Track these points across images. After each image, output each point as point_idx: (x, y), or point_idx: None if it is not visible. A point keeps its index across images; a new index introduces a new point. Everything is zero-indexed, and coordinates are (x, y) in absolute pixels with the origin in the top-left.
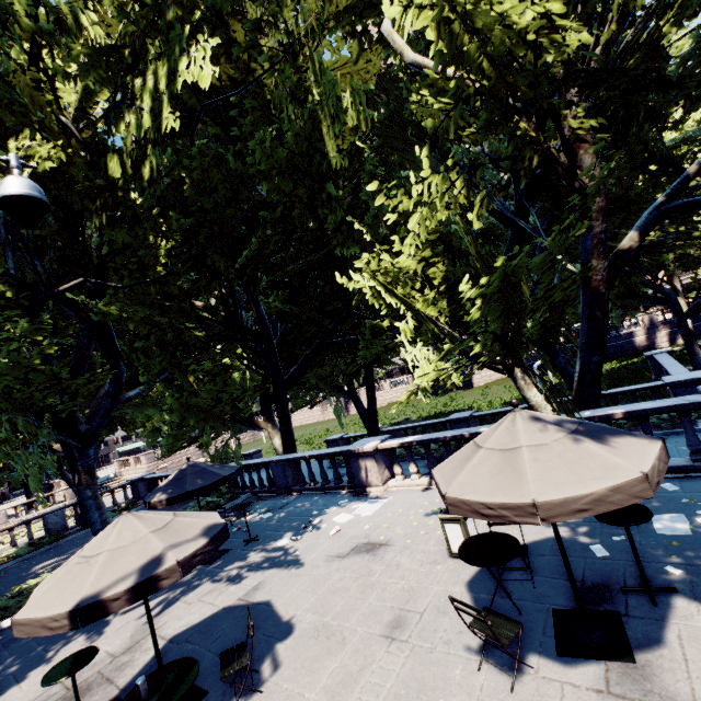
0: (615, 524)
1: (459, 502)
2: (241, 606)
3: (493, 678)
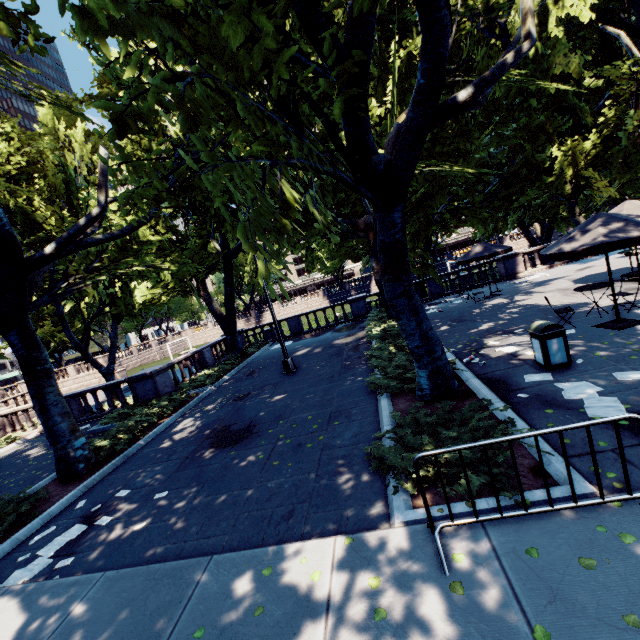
0: None
1: None
2: (579, 278)
3: None
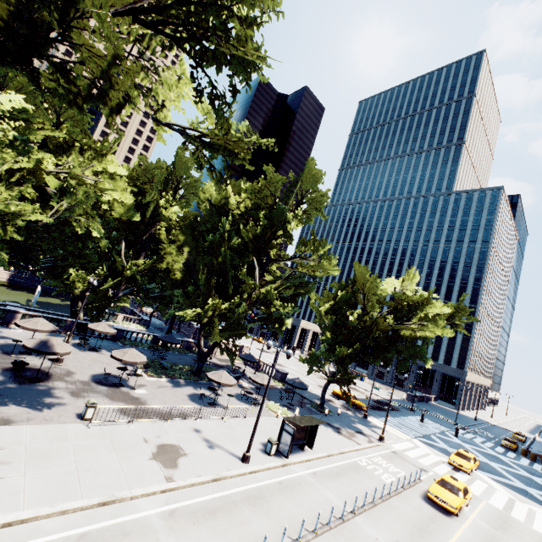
0: (103, 339)
1: (98, 330)
2: (10, 344)
3: (84, 352)
